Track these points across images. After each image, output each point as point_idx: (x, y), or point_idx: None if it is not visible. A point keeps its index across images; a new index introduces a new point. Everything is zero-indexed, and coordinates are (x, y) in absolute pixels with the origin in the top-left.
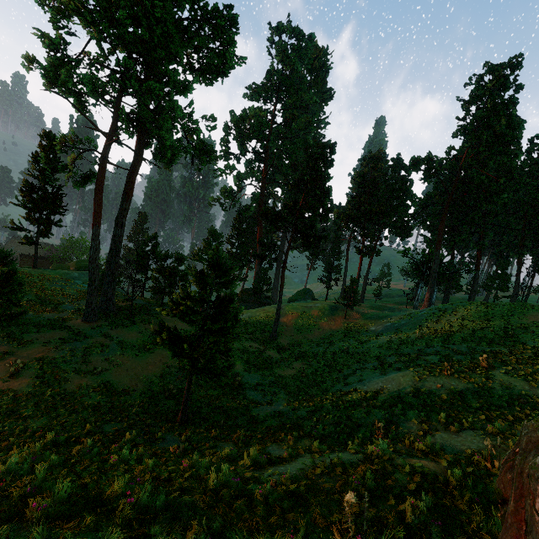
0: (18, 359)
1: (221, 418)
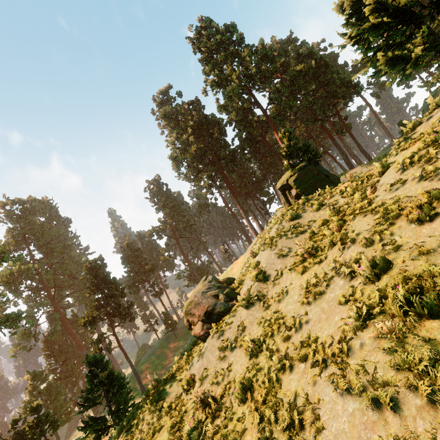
0: None
1: None
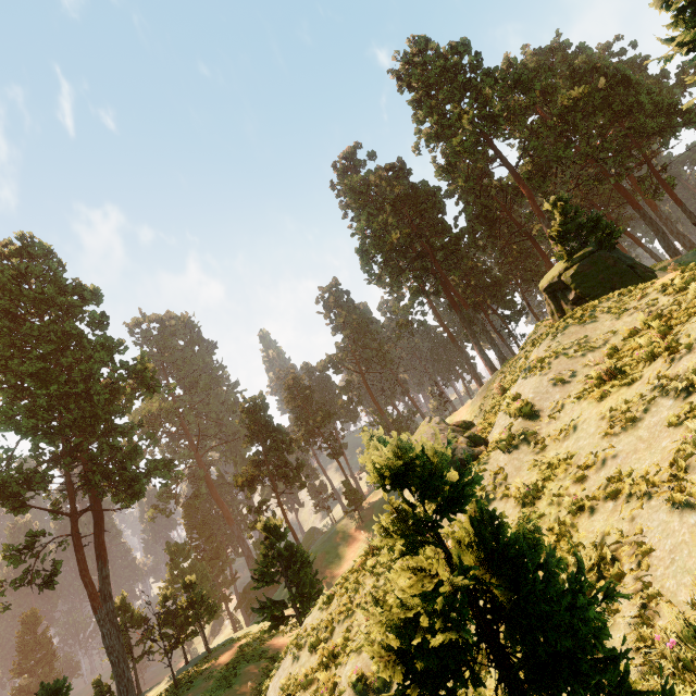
0: None
1: None
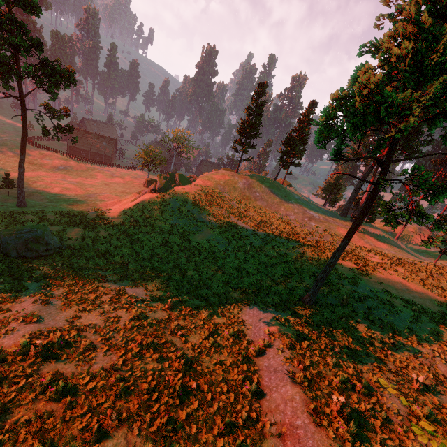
0: (368, 236)
1: None
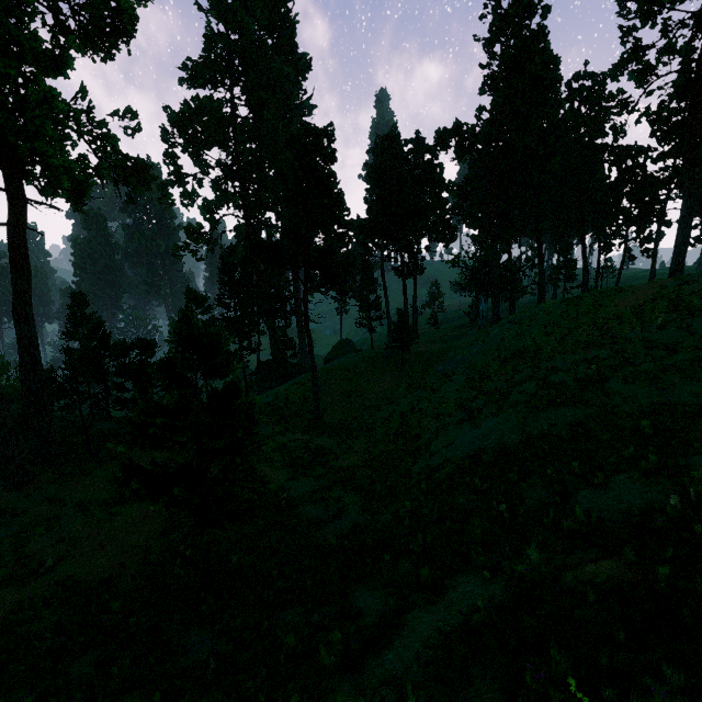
0: None
1: (272, 566)
